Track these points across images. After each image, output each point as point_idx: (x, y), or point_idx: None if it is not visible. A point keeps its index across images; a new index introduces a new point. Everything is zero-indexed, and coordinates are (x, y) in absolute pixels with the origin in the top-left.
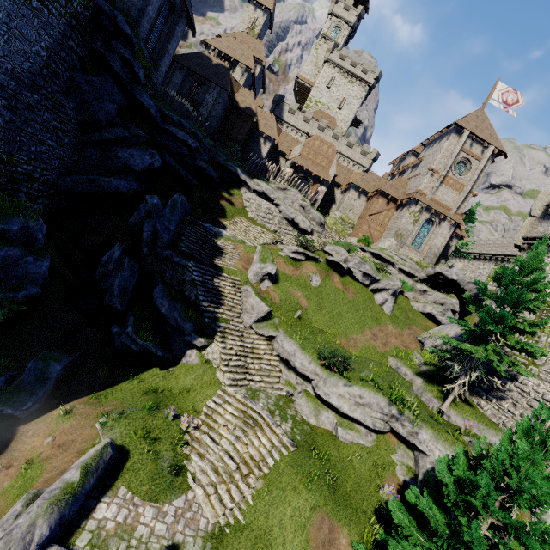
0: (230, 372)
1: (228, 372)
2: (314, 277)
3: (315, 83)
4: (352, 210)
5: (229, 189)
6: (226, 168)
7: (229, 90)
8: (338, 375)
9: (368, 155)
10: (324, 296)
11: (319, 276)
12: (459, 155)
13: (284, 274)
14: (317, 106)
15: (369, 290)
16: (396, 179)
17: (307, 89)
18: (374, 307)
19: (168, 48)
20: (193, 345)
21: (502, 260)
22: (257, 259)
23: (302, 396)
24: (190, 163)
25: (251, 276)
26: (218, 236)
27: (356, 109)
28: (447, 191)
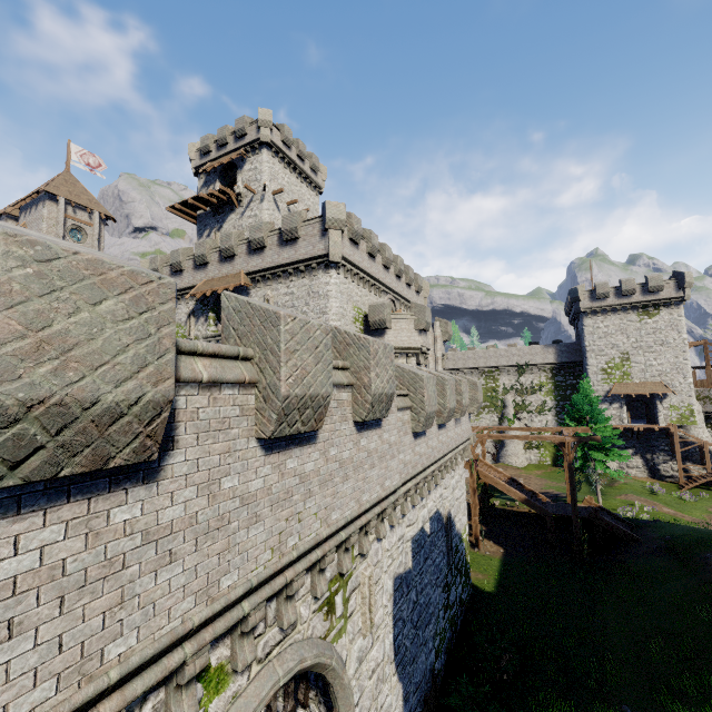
0: None
1: None
2: None
3: None
4: None
5: None
6: None
7: None
8: None
9: None
10: None
11: None
12: (67, 222)
13: None
14: None
15: None
16: None
17: None
18: None
19: None
20: None
21: None
22: None
23: None
24: None
25: None
26: None
27: None
28: None
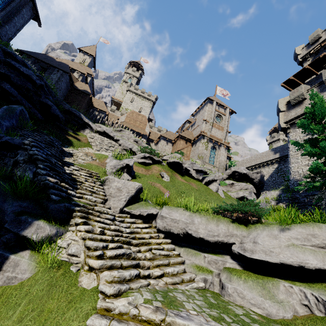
0: (110, 269)
1: (105, 269)
2: (164, 173)
3: (124, 100)
4: (165, 152)
5: (75, 129)
6: (71, 112)
7: (70, 73)
8: (260, 224)
9: (161, 131)
10: (178, 186)
11: (167, 174)
12: (215, 113)
13: (138, 173)
14: (127, 111)
15: (204, 184)
16: (186, 130)
17: (119, 104)
18: (213, 193)
19: (15, 19)
20: (23, 237)
21: (251, 169)
22: (111, 159)
23: (229, 277)
24: (34, 99)
25: (108, 170)
26: (67, 146)
27: (148, 112)
28: (216, 130)
